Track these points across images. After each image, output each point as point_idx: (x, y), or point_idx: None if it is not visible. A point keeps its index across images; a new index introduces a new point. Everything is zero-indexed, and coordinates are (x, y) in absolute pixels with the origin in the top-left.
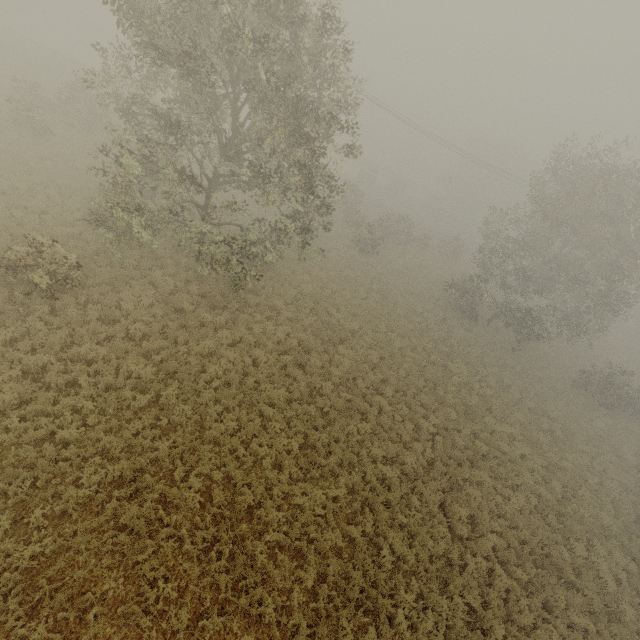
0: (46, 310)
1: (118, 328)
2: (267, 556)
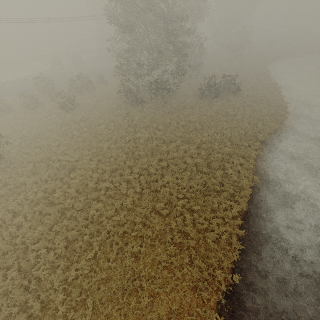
0: None
1: None
2: (66, 319)
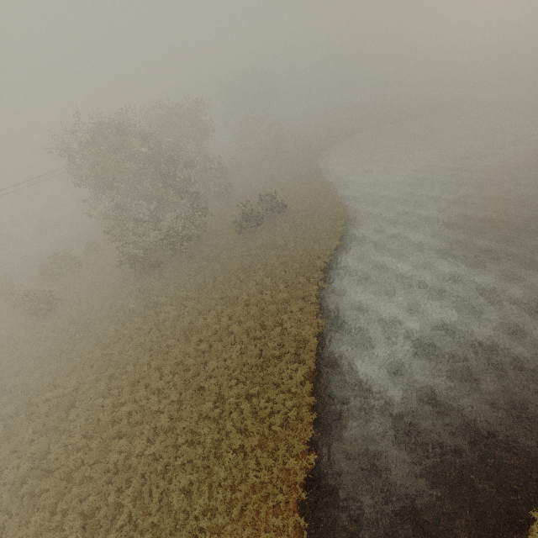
0: None
1: None
2: None
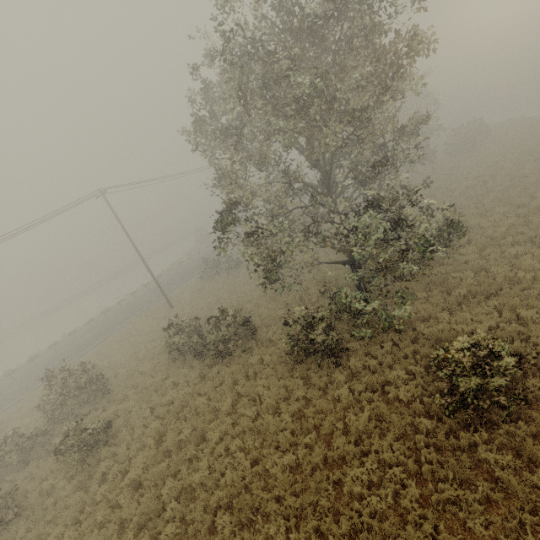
0: (535, 381)
1: (532, 328)
2: None
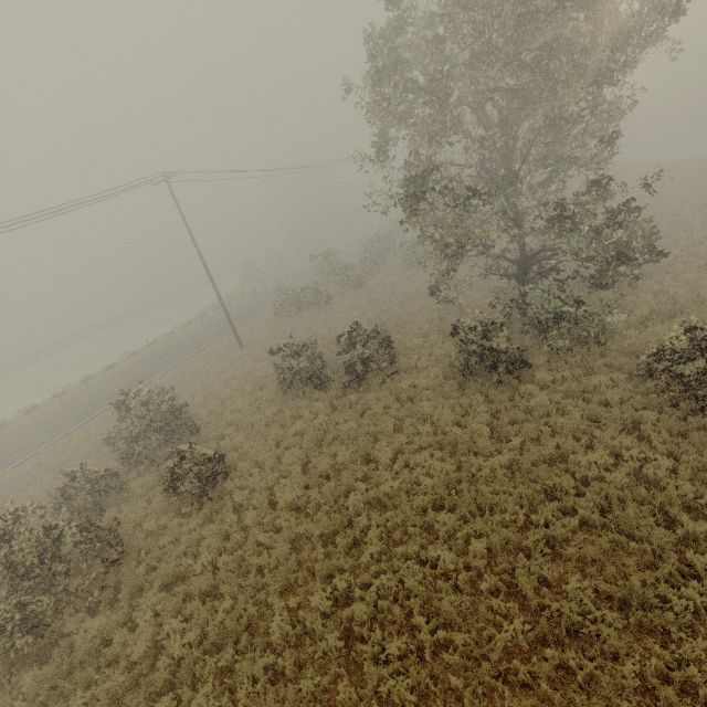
0: None
1: None
2: None
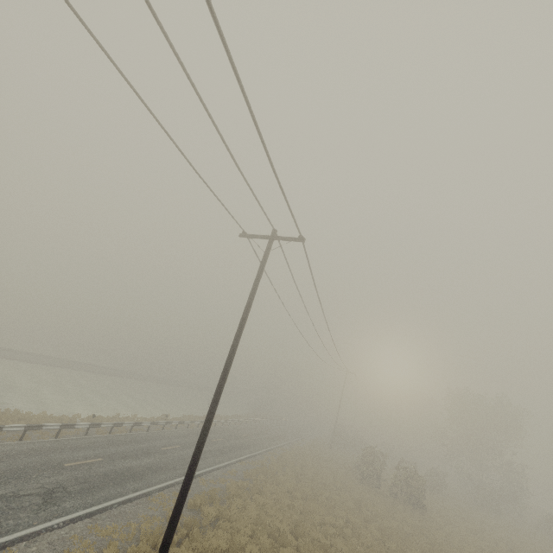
0: None
1: None
2: None
